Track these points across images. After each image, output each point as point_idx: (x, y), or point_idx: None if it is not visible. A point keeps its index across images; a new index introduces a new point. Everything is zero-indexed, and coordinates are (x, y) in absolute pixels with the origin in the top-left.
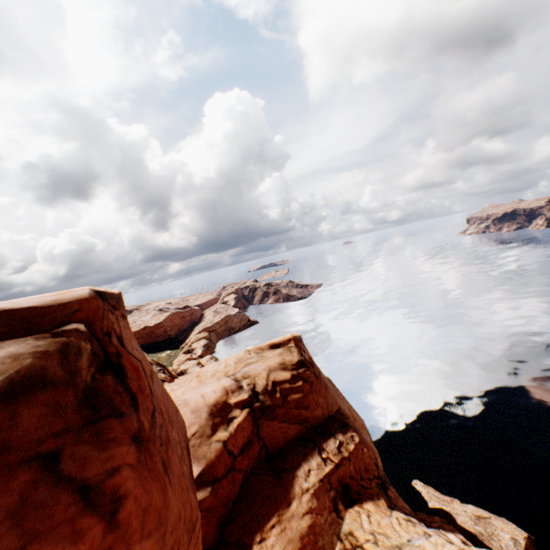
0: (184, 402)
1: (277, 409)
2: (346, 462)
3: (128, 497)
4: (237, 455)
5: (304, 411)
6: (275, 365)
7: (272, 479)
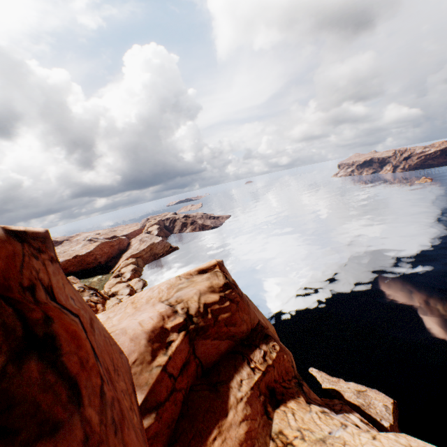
0: (122, 331)
1: (209, 329)
2: (271, 369)
3: None
4: (177, 376)
5: (232, 327)
6: (205, 289)
7: (210, 393)
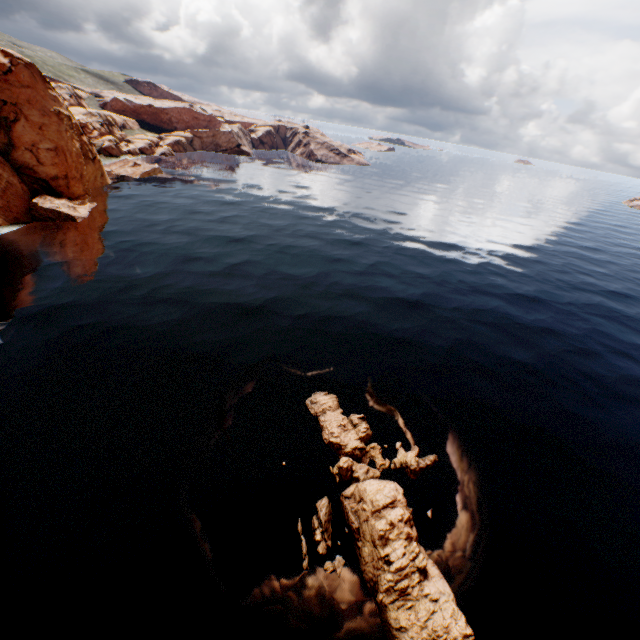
0: None
1: None
2: None
3: None
4: None
5: None
6: None
7: None
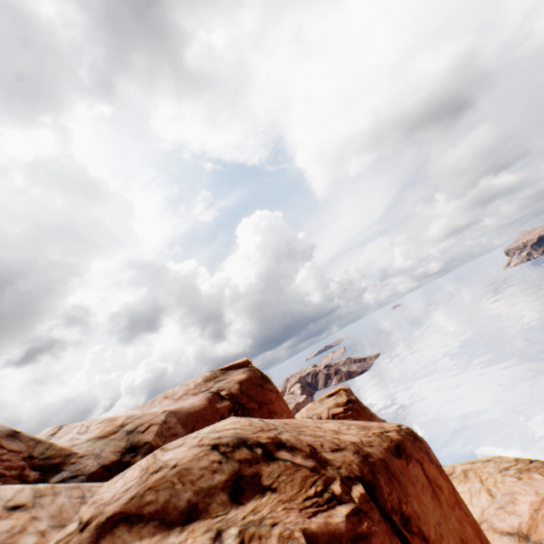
0: None
1: None
2: None
3: (279, 391)
4: None
5: None
6: (332, 405)
7: None
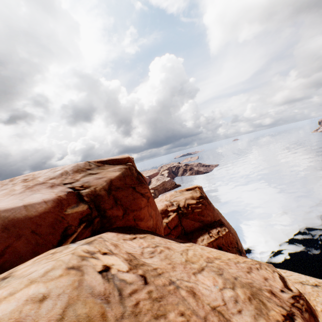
0: None
1: (189, 214)
2: (221, 238)
3: (150, 197)
4: (172, 229)
5: (202, 217)
6: (188, 197)
7: (187, 240)
